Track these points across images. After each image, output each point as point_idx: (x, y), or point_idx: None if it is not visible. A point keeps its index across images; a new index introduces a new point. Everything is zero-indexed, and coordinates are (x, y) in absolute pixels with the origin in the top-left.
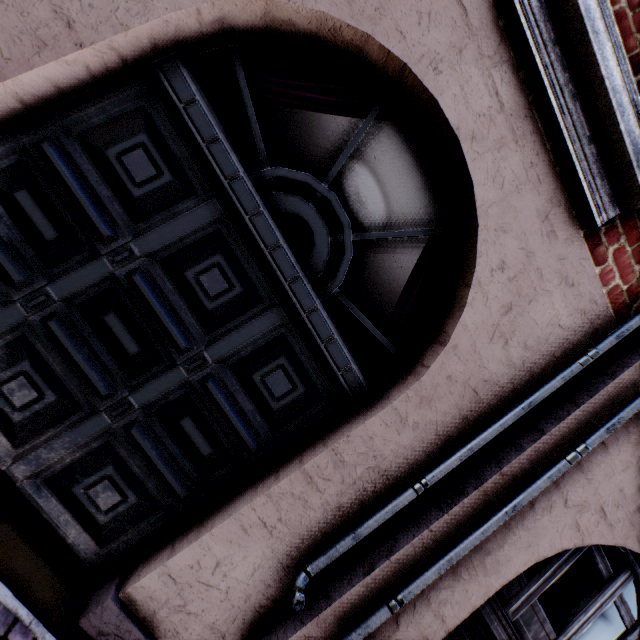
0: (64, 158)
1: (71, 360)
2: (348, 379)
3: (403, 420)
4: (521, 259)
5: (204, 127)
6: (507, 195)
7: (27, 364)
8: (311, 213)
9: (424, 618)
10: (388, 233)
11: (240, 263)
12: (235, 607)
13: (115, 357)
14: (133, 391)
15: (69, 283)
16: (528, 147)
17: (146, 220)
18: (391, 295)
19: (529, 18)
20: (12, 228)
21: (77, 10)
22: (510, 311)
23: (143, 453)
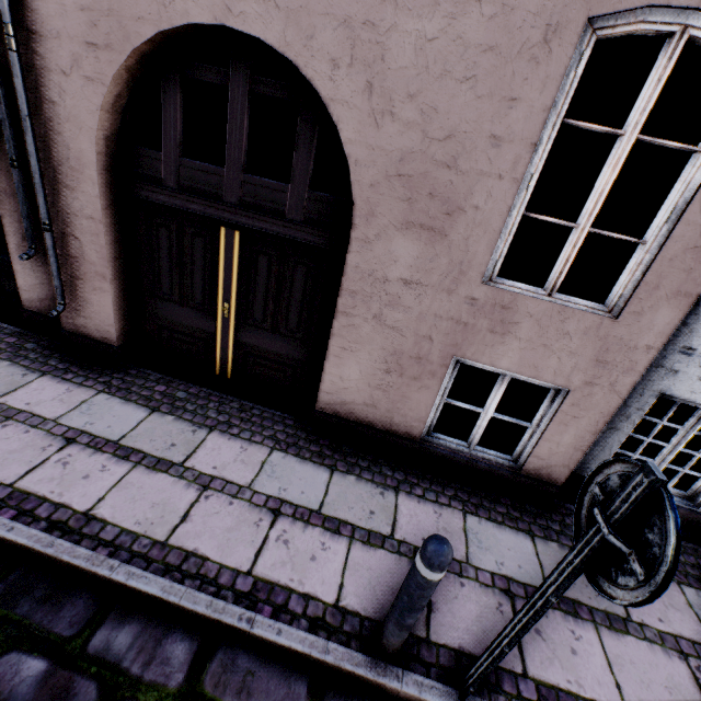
0: None
1: None
2: None
3: None
4: None
5: None
6: None
7: None
8: None
9: (85, 226)
10: None
11: None
12: (53, 287)
13: None
14: None
15: None
16: None
17: None
18: None
19: None
20: None
21: None
22: None
23: None
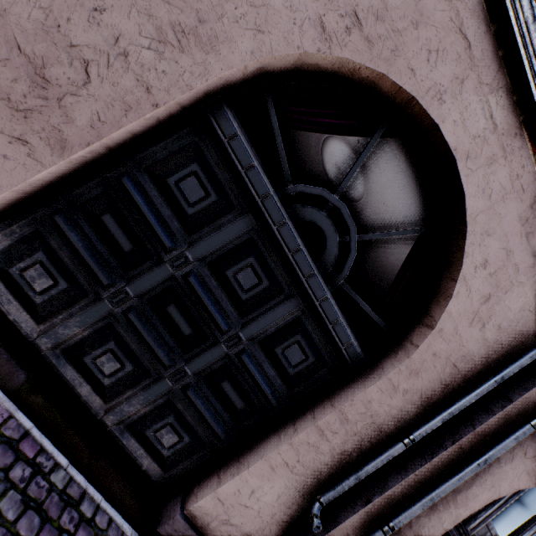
0: (137, 188)
1: (144, 341)
2: (349, 352)
3: (395, 388)
4: (501, 257)
5: (243, 156)
6: (493, 204)
7: (112, 344)
8: (324, 220)
9: None
10: (386, 233)
11: (267, 263)
12: (264, 521)
13: (174, 337)
14: (187, 362)
15: (141, 283)
16: (515, 161)
17: (197, 232)
18: (385, 283)
19: (528, 49)
20: (100, 243)
21: (153, 77)
22: (488, 300)
23: (195, 407)
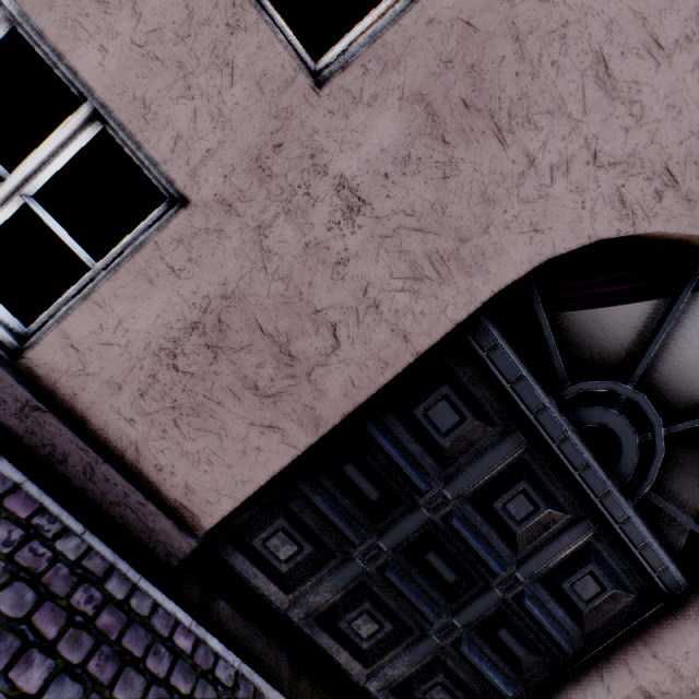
0: (381, 429)
1: (403, 597)
2: (664, 578)
3: None
4: None
5: (507, 368)
6: None
7: (367, 603)
8: (617, 420)
9: None
10: None
11: (544, 484)
12: None
13: (436, 587)
14: (455, 614)
15: (394, 534)
16: None
17: (453, 464)
18: None
19: None
20: (343, 497)
21: (410, 321)
22: None
23: (469, 664)
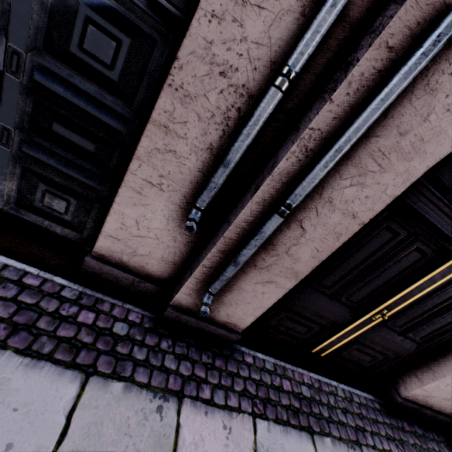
0: None
1: None
2: None
3: None
4: None
5: None
6: None
7: None
8: None
9: (331, 219)
10: None
11: None
12: (170, 246)
13: None
14: None
15: None
16: None
17: None
18: None
19: None
20: None
21: None
22: None
23: (48, 165)
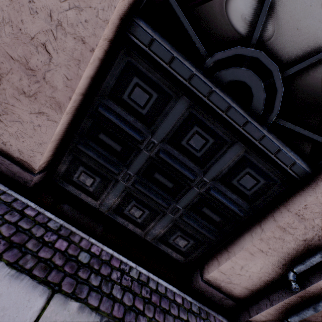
0: (108, 111)
1: (148, 197)
2: (294, 170)
3: None
4: None
5: (163, 54)
6: None
7: (134, 202)
8: (246, 74)
9: None
10: (311, 59)
11: (208, 126)
12: (254, 281)
13: (164, 191)
14: (177, 203)
15: (134, 166)
16: None
17: (153, 124)
18: (318, 104)
19: None
20: (104, 151)
21: (82, 29)
22: None
23: (190, 225)
